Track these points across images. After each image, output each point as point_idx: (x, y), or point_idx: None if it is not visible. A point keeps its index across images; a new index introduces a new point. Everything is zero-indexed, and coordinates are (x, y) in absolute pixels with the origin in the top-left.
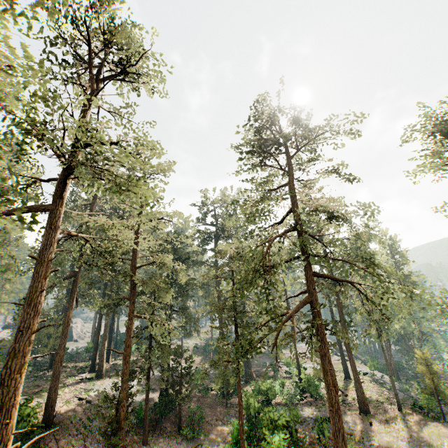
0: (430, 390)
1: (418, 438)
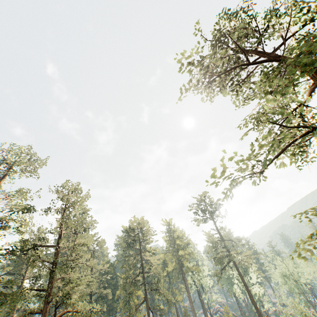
0: None
1: None
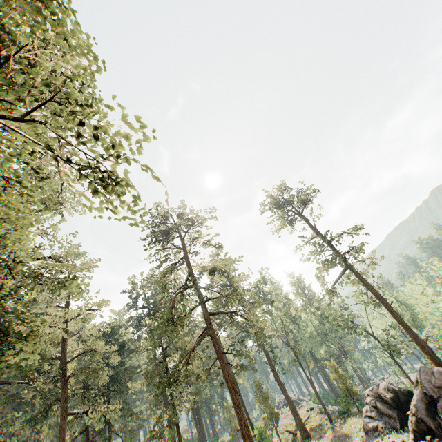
0: (345, 392)
1: (338, 434)
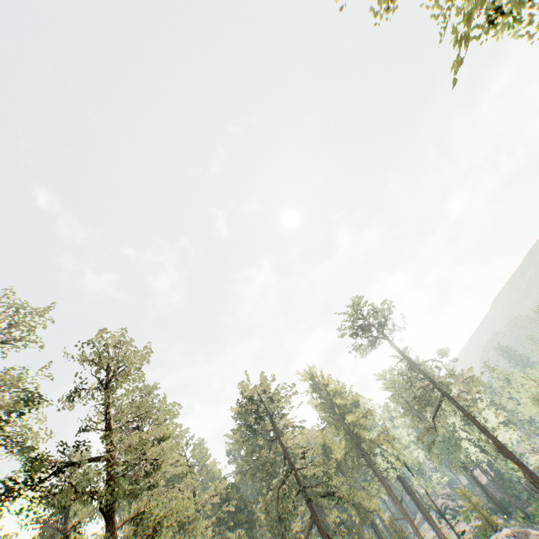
0: (485, 522)
1: None
